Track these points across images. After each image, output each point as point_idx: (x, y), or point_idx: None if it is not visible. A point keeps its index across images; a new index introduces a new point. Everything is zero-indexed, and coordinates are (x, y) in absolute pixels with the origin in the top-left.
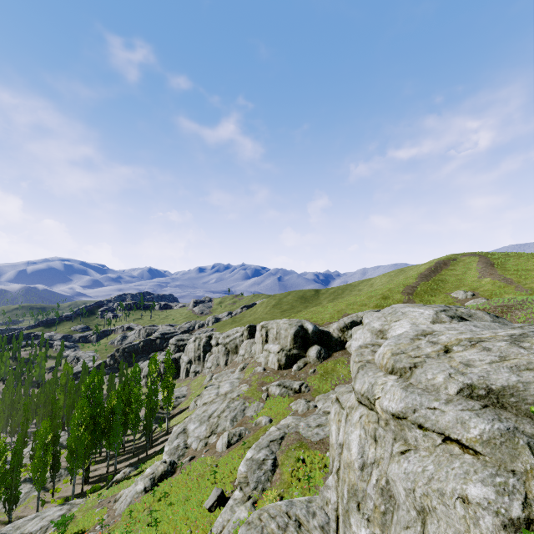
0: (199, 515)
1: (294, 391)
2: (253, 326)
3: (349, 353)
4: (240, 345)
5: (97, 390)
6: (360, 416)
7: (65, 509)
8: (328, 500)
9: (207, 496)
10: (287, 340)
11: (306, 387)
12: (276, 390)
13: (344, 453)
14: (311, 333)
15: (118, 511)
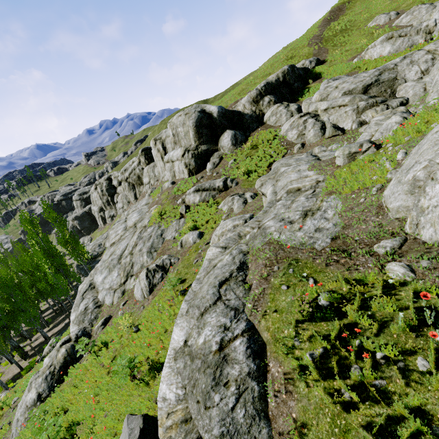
0: None
1: (218, 191)
2: (147, 149)
3: (271, 126)
4: (142, 175)
5: None
6: None
7: None
8: None
9: (121, 423)
10: (189, 137)
11: (232, 181)
12: (195, 197)
13: None
14: (217, 116)
15: None
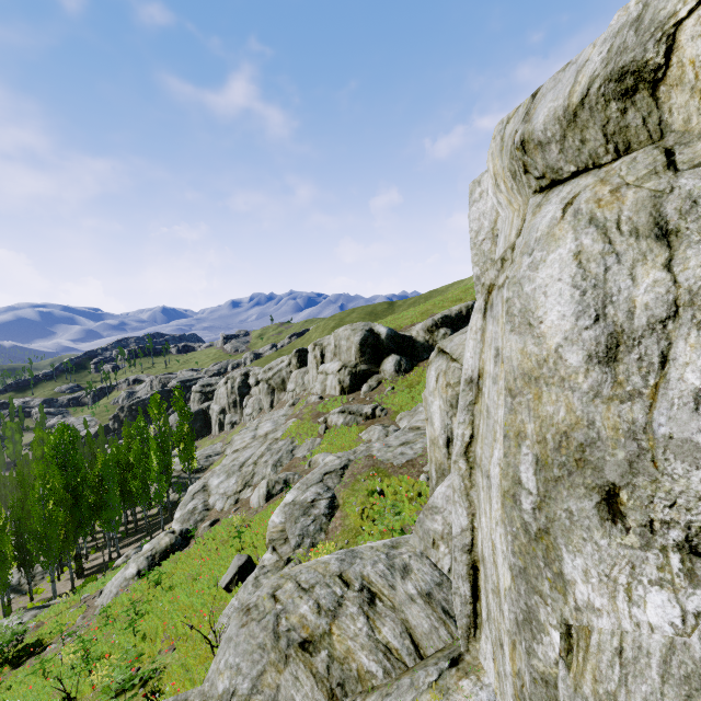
0: (210, 599)
1: (364, 418)
2: (303, 350)
3: None
4: (288, 379)
5: (71, 452)
6: (568, 203)
7: (29, 615)
8: (436, 536)
9: (226, 570)
10: (351, 352)
11: (382, 410)
12: (338, 418)
13: (506, 349)
14: (385, 338)
15: (99, 608)
